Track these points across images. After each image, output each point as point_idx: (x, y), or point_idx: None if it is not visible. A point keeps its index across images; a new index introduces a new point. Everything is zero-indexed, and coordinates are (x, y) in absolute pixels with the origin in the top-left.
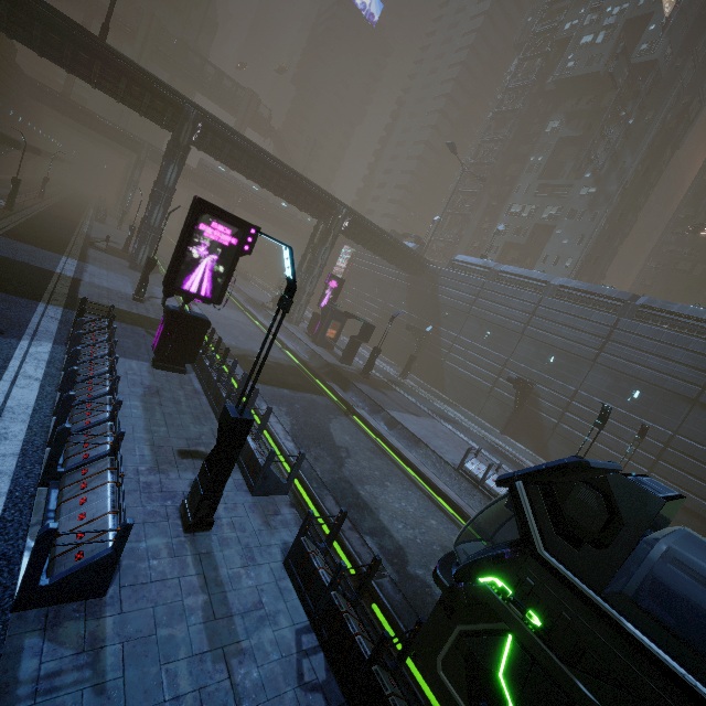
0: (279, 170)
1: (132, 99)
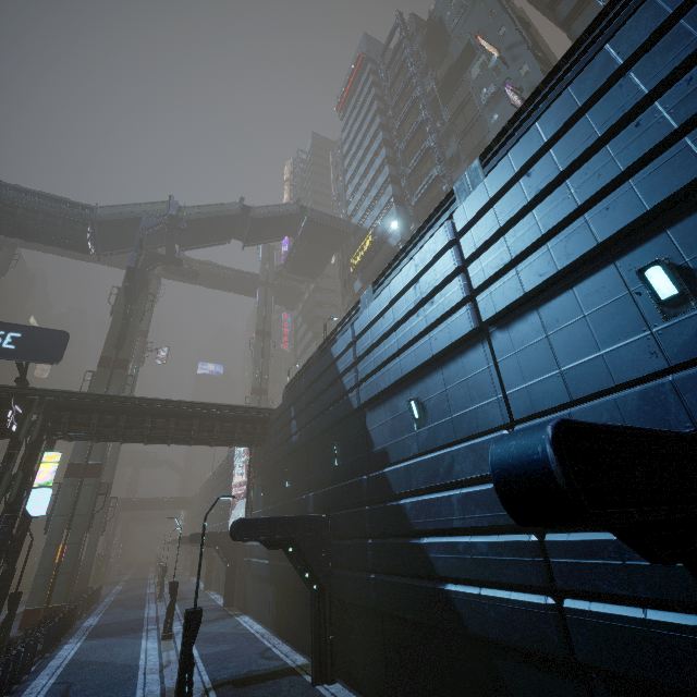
0: None
1: None
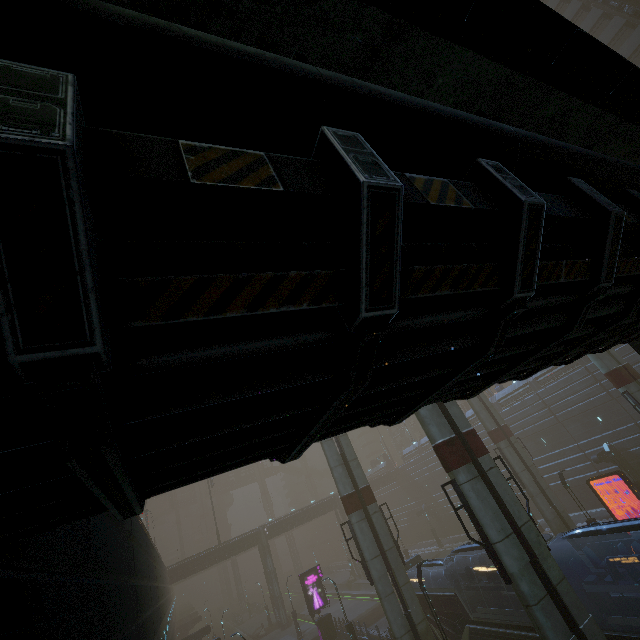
0: (303, 512)
1: (242, 549)
